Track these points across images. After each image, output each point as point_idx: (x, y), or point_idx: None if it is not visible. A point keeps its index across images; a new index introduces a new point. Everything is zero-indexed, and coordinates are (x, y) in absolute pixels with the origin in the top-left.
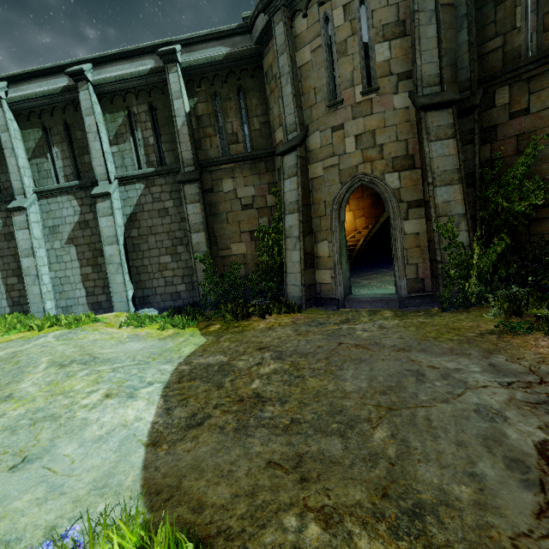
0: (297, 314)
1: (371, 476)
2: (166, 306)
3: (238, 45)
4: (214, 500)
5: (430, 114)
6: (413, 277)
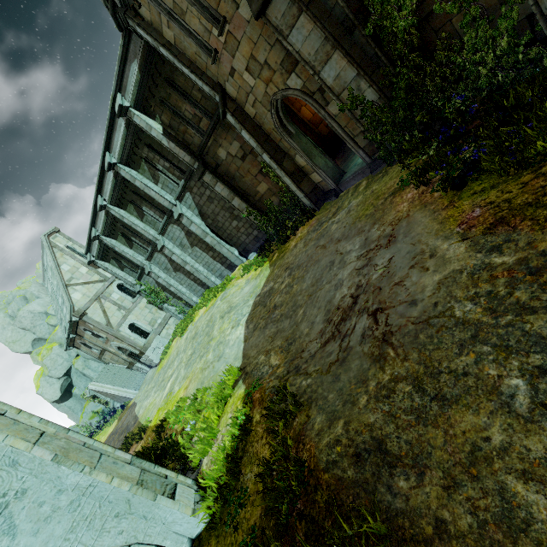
0: (313, 219)
1: (286, 334)
2: (257, 247)
3: (136, 51)
4: (252, 355)
5: (269, 12)
6: (366, 143)
